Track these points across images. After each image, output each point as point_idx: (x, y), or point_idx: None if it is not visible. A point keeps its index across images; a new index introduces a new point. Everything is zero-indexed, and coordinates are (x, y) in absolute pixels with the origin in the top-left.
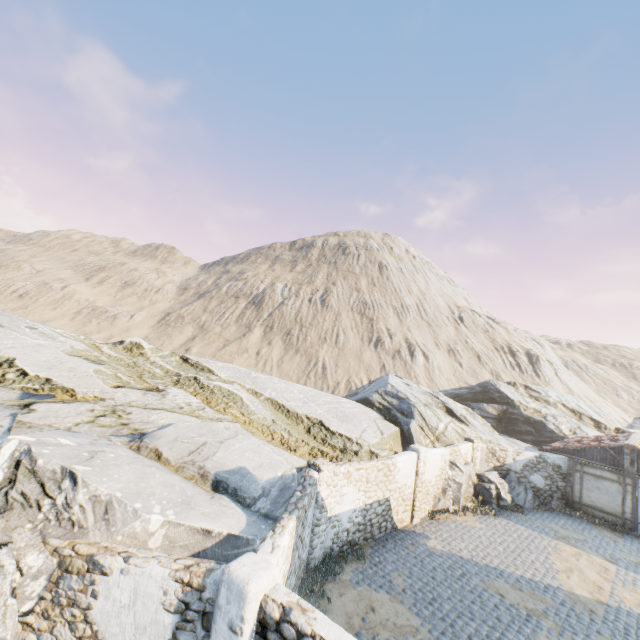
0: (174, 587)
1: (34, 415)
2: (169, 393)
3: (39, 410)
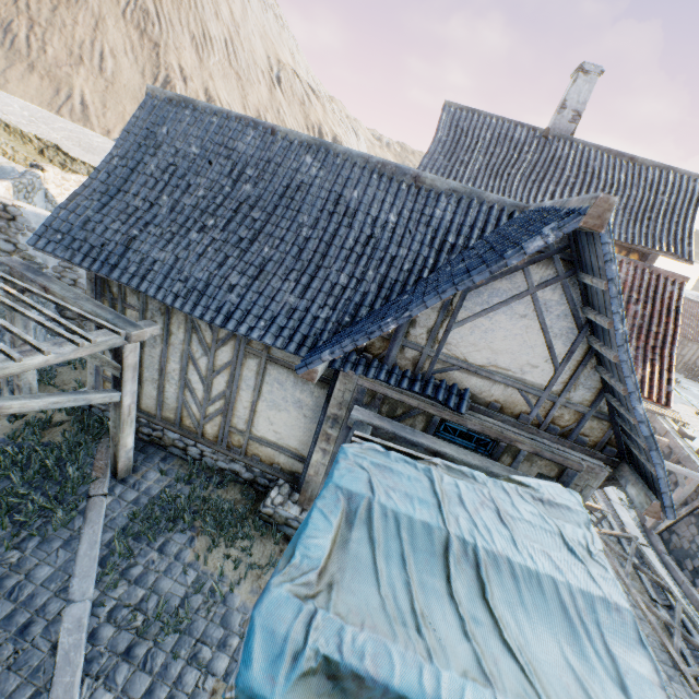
0: None
1: None
2: None
3: None
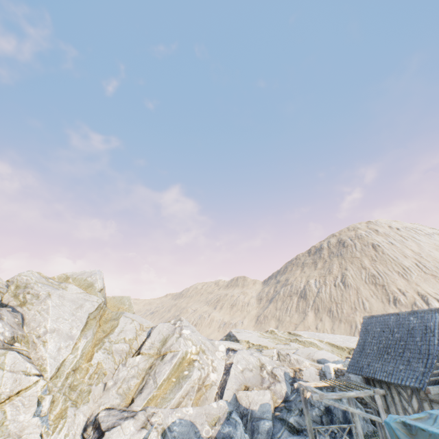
0: (316, 370)
1: (264, 353)
2: (291, 344)
3: (264, 352)
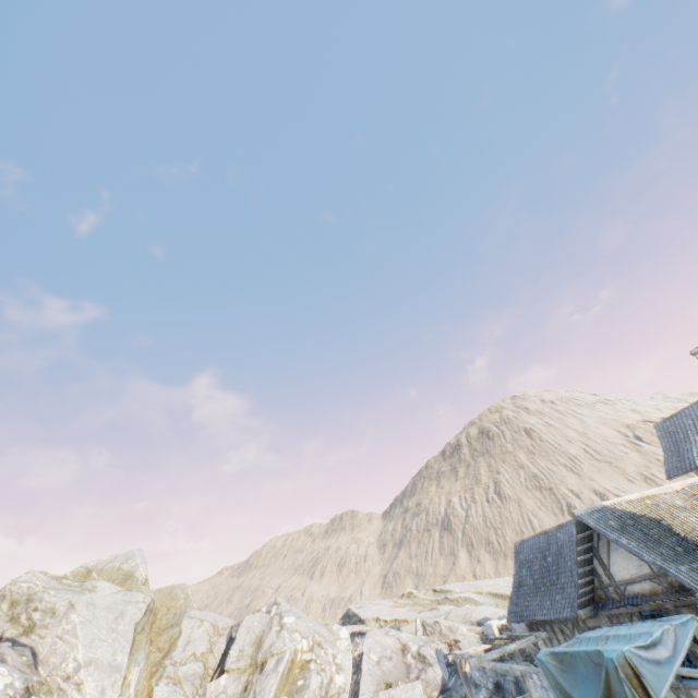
0: (477, 635)
1: (403, 630)
2: (439, 608)
3: (403, 629)
